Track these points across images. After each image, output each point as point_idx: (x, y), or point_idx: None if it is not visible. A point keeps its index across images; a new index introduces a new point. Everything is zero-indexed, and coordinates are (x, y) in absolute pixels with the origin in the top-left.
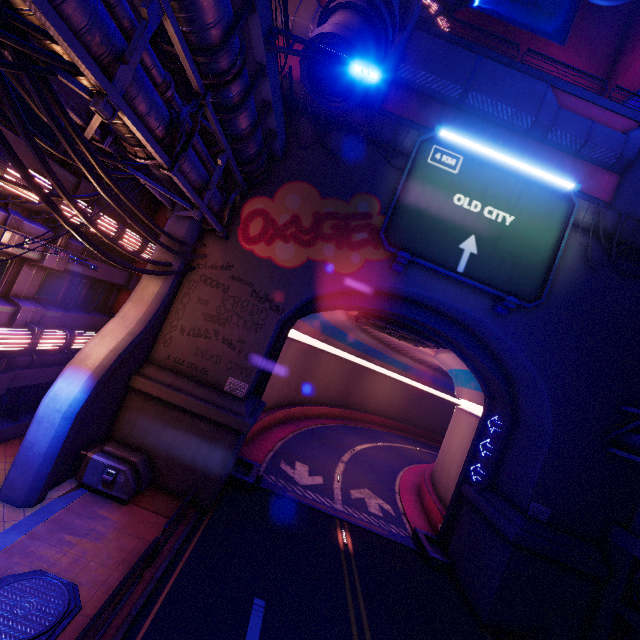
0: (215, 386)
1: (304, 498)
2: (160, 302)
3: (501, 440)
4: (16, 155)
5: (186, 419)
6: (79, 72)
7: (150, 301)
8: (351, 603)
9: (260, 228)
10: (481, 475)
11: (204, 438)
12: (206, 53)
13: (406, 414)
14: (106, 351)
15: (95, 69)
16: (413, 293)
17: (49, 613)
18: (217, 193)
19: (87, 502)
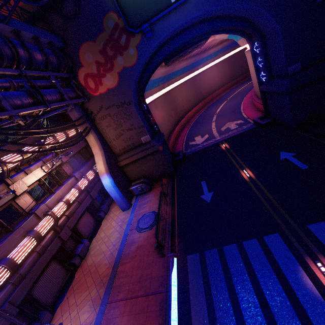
0: (140, 145)
1: (203, 146)
2: (98, 140)
3: (262, 53)
4: (24, 151)
5: (143, 160)
6: (1, 118)
7: (96, 143)
8: (234, 161)
9: (93, 82)
10: (265, 76)
11: (153, 160)
12: (2, 61)
13: (234, 74)
14: (102, 165)
15: (1, 114)
16: (167, 36)
17: (152, 218)
18: (67, 90)
19: (142, 197)
